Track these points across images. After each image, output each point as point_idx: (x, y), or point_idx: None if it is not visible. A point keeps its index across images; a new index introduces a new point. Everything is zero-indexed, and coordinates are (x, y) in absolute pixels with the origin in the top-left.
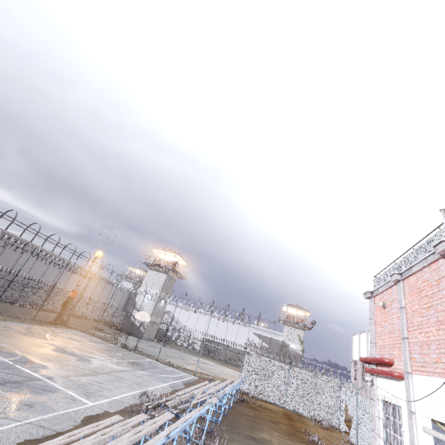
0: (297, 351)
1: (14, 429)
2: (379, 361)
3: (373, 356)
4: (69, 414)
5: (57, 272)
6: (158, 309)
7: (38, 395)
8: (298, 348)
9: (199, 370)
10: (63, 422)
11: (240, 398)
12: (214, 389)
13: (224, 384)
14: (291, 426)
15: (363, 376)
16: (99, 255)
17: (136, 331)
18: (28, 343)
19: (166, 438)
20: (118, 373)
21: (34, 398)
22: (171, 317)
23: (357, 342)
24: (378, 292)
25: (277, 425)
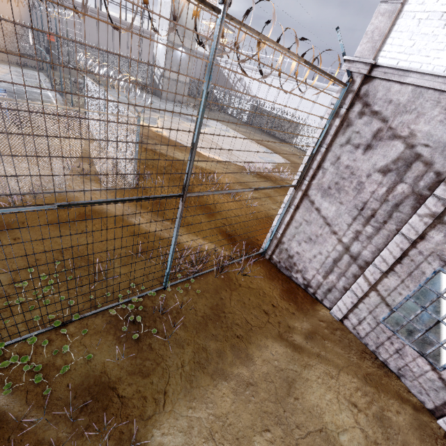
0: None
1: None
2: None
3: None
4: None
5: (95, 30)
6: (176, 62)
7: None
8: None
9: None
10: None
11: None
12: None
13: None
14: None
15: None
16: None
17: (157, 90)
18: None
19: None
20: None
21: None
22: (243, 86)
23: None
24: None
25: None
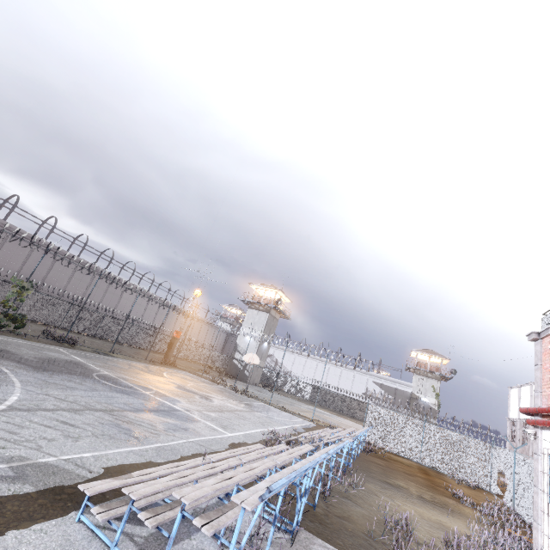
0: (431, 405)
1: (184, 444)
2: (545, 412)
3: (538, 407)
4: (216, 440)
5: (155, 313)
6: (261, 352)
7: (186, 422)
8: (432, 401)
9: (314, 418)
10: (215, 445)
11: (367, 448)
12: (341, 433)
13: (349, 430)
14: (429, 480)
15: (524, 438)
16: (197, 294)
17: (240, 374)
18: (154, 380)
19: (327, 454)
20: (240, 412)
21: (185, 424)
22: (274, 361)
23: (516, 397)
24: (548, 333)
25: (412, 477)
